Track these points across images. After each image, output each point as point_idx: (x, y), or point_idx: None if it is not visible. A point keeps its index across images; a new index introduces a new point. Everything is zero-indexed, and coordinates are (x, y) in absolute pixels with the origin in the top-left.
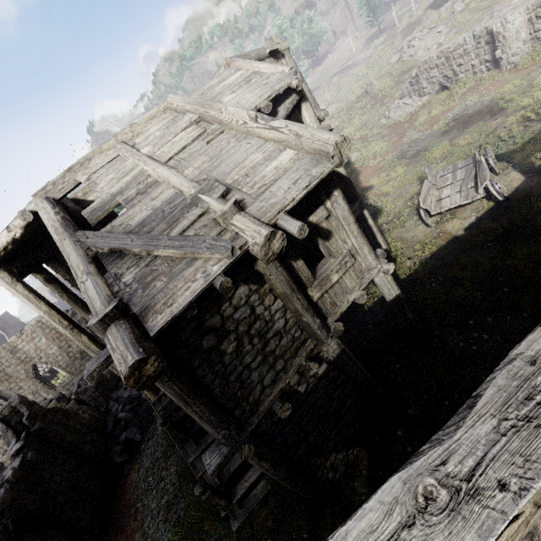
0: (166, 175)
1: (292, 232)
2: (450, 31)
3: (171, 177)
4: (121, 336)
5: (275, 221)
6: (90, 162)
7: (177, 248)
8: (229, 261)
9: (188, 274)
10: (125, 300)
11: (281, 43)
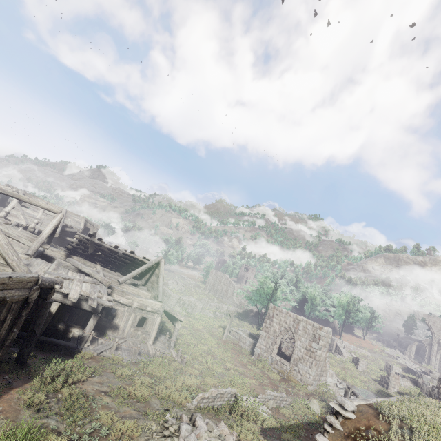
0: (40, 213)
1: (35, 231)
2: (181, 290)
3: (40, 214)
4: (5, 214)
5: (36, 229)
6: (39, 199)
7: (24, 218)
8: (25, 224)
9: (20, 220)
10: (10, 213)
11: (98, 227)
